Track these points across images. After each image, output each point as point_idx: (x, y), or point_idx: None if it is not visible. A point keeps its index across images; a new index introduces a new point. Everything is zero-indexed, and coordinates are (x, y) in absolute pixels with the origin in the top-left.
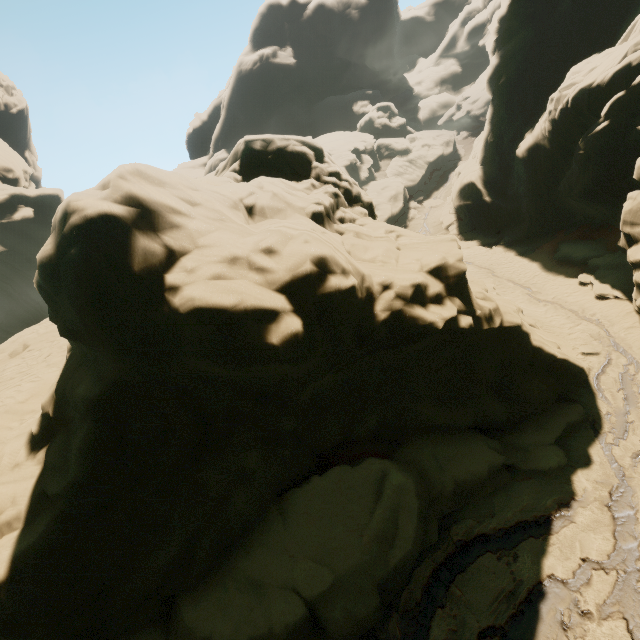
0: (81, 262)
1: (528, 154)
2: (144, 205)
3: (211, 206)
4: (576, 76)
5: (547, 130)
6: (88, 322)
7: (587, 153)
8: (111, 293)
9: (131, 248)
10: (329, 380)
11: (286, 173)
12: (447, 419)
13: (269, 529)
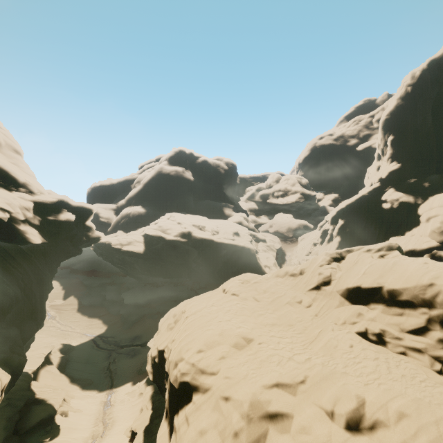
0: None
1: None
2: None
3: None
4: (399, 241)
5: None
6: None
7: None
8: None
9: None
10: None
11: None
12: None
13: None
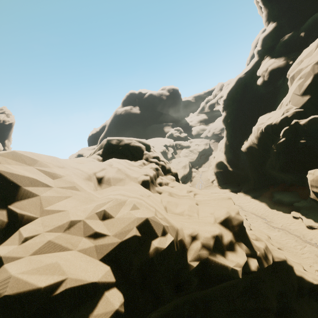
0: None
1: (247, 150)
2: (4, 181)
3: (69, 179)
4: (263, 120)
5: (255, 140)
6: None
7: (278, 151)
8: None
9: None
10: None
11: (129, 156)
12: None
13: None
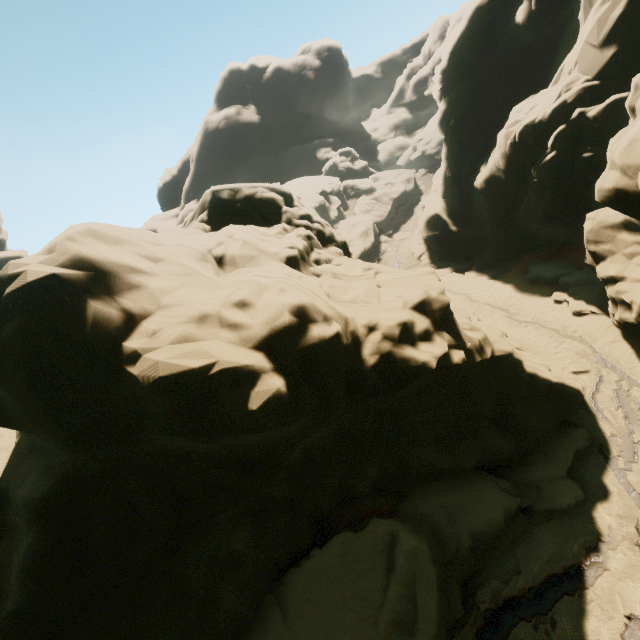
0: (18, 340)
1: (486, 185)
2: (97, 267)
3: (176, 260)
4: (518, 115)
5: (500, 163)
6: (29, 409)
7: (541, 181)
8: (57, 372)
9: (81, 317)
10: (320, 433)
11: (256, 219)
12: (452, 462)
13: (267, 628)
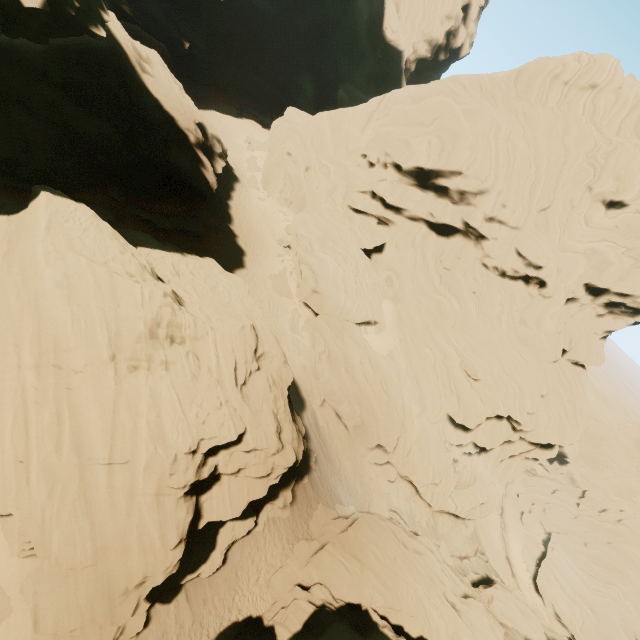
0: None
1: None
2: None
3: None
4: None
5: None
6: None
7: None
8: None
9: None
10: None
11: None
12: None
13: None
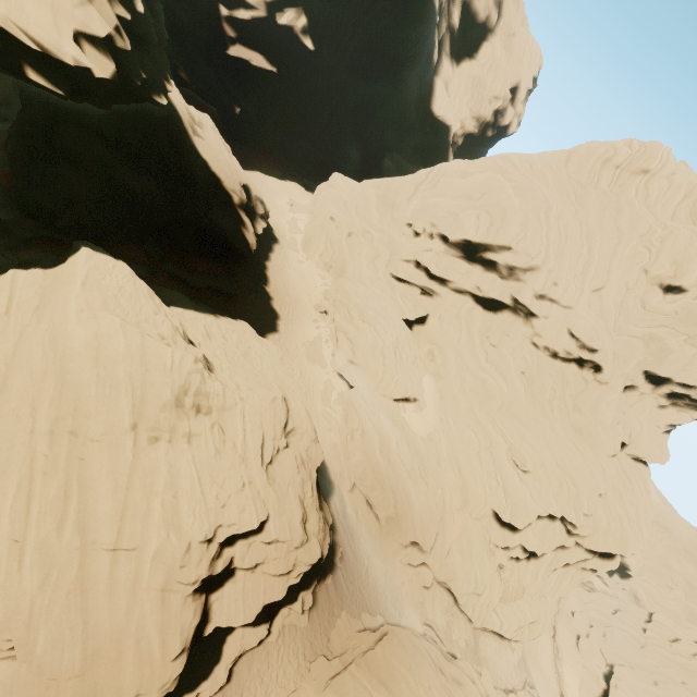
0: None
1: None
2: None
3: None
4: None
5: None
6: None
7: None
8: None
9: None
10: None
11: None
12: None
13: None
